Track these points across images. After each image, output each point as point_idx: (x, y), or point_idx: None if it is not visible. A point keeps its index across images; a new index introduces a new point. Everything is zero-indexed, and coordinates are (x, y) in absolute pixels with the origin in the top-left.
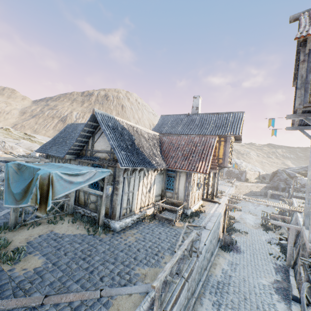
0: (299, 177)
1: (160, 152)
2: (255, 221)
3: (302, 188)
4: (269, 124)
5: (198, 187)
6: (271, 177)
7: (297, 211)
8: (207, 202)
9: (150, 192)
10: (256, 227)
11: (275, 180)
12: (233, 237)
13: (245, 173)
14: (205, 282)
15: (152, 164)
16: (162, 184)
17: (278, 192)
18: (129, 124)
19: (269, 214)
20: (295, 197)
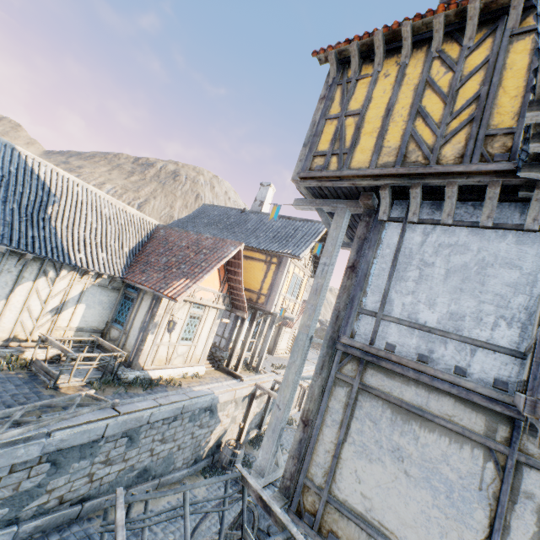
0: None
1: (133, 250)
2: None
3: None
4: (272, 214)
5: (169, 328)
6: None
7: None
8: (223, 374)
9: (58, 315)
10: None
11: None
12: (253, 456)
13: None
14: (50, 530)
15: (64, 256)
16: (110, 310)
17: None
18: (64, 176)
19: None
20: None
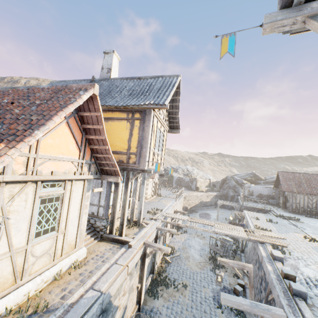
0: (247, 184)
1: None
2: (202, 251)
3: (250, 196)
4: None
5: None
6: (221, 185)
7: (258, 241)
8: (108, 244)
9: None
10: (202, 263)
11: (224, 188)
12: (157, 310)
13: (195, 181)
14: None
15: None
16: None
17: (228, 202)
18: None
19: (219, 260)
20: (245, 207)
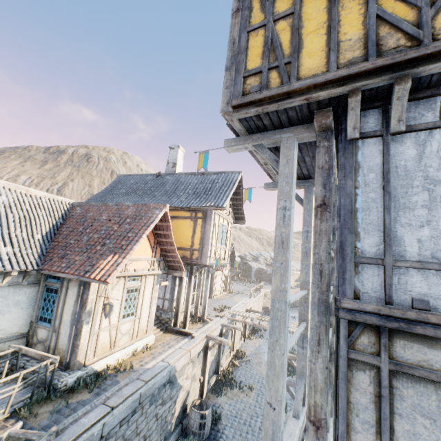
0: None
1: (48, 235)
2: None
3: None
4: (200, 163)
5: (106, 313)
6: None
7: None
8: (173, 335)
9: None
10: None
11: None
12: (219, 405)
13: None
14: None
15: None
16: (32, 308)
17: None
18: None
19: None
20: None
